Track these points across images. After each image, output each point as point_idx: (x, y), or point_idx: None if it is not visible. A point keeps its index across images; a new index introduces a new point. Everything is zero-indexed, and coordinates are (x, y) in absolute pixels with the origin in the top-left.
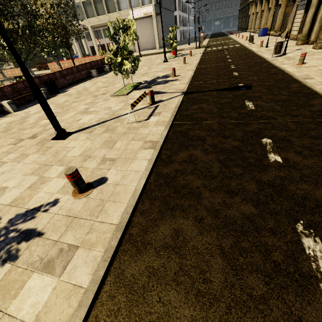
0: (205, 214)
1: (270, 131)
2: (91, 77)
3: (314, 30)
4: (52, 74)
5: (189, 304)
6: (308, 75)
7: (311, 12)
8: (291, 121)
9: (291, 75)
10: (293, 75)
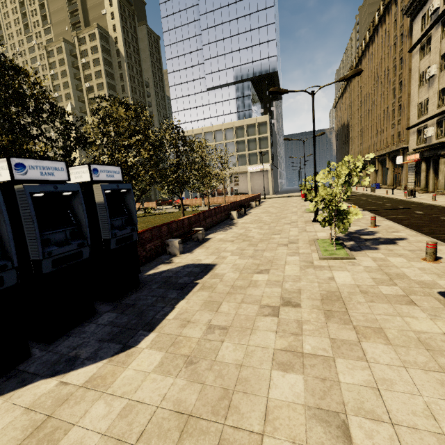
0: (436, 227)
1: (442, 216)
2: (248, 207)
3: (430, 184)
4: (239, 201)
5: None
6: (444, 204)
7: (423, 174)
8: None
9: (432, 204)
10: (434, 204)
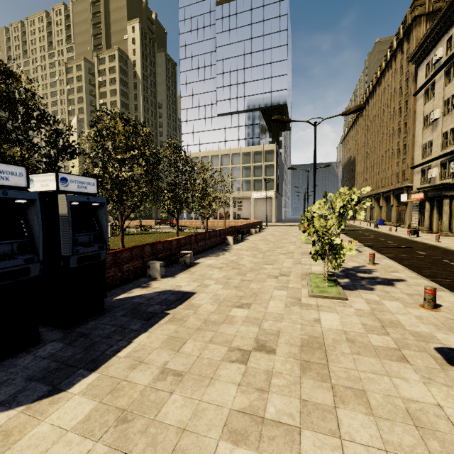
0: (438, 270)
1: (444, 259)
2: (248, 233)
3: (434, 225)
4: (238, 226)
5: (451, 277)
6: (448, 246)
7: (427, 213)
8: (452, 257)
9: (435, 245)
10: (437, 245)
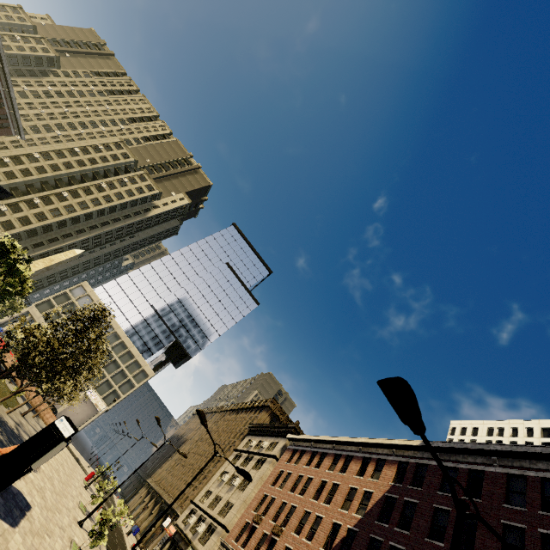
0: None
1: None
2: None
3: None
4: None
5: None
6: None
7: None
8: None
9: None
10: None
